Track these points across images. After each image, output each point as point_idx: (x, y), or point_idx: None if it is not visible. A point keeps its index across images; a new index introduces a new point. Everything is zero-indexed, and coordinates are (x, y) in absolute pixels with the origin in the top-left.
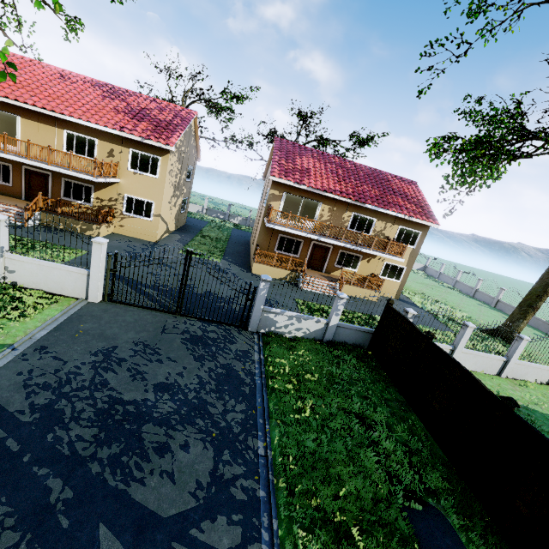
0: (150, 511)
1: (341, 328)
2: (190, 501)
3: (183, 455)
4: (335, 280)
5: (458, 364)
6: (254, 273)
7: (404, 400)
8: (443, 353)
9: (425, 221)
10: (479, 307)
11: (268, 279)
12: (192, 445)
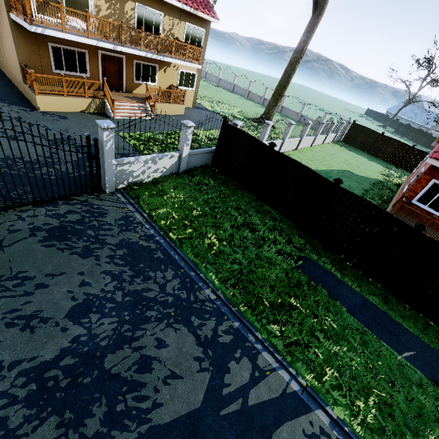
0: (186, 415)
1: (191, 156)
2: (204, 376)
3: (166, 352)
4: (143, 100)
5: (300, 163)
6: (43, 110)
7: (256, 197)
8: (287, 158)
9: (208, 16)
10: (241, 100)
11: (110, 125)
12: (165, 337)
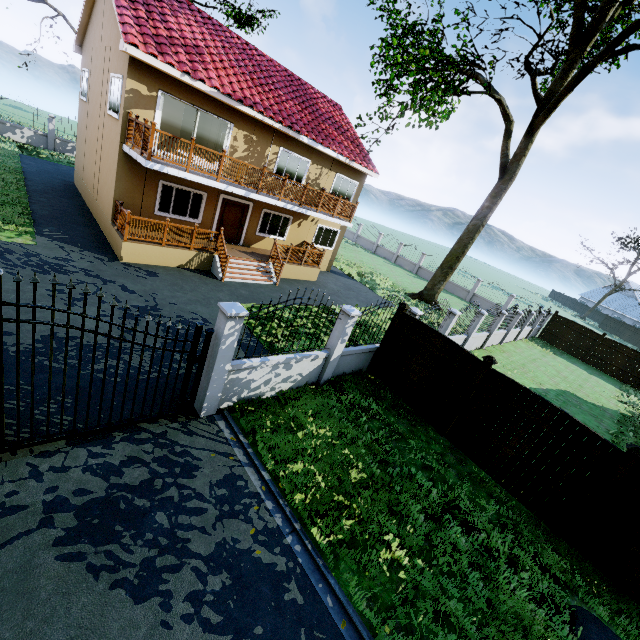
0: None
1: (343, 357)
2: None
3: None
4: (265, 259)
5: (548, 402)
6: (127, 261)
7: (449, 443)
8: (519, 387)
9: (366, 169)
10: (388, 266)
11: (241, 313)
12: None
